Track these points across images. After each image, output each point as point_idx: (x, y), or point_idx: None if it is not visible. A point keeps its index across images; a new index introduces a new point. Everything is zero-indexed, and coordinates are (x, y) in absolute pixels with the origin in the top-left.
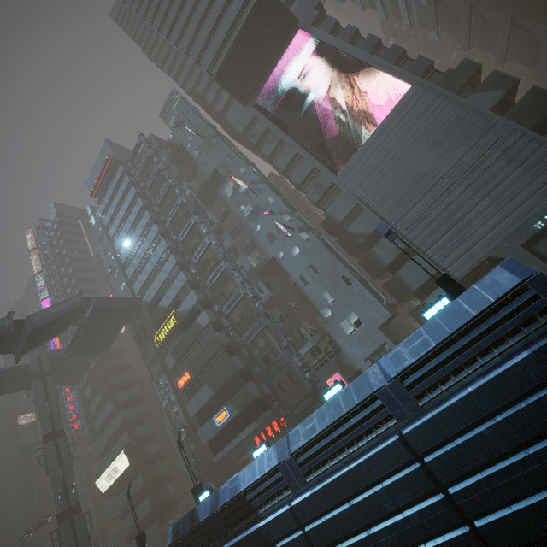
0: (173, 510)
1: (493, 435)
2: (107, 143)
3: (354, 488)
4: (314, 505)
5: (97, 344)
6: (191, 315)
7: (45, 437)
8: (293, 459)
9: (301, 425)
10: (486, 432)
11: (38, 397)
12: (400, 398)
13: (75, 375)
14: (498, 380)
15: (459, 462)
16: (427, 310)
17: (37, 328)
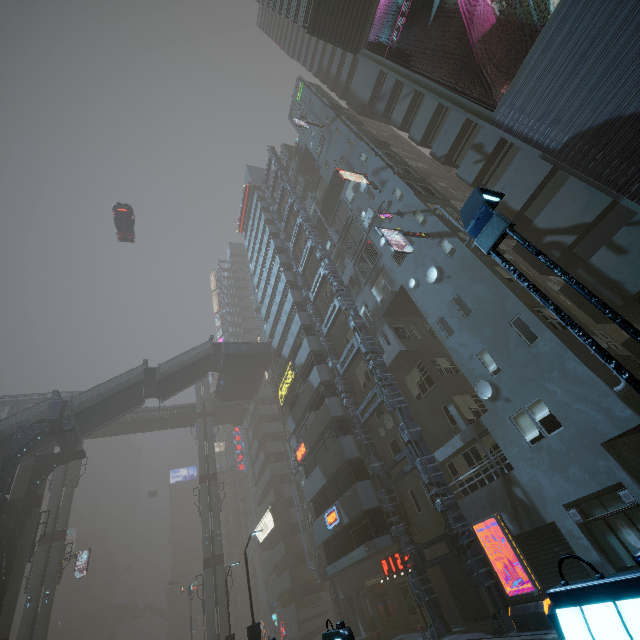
0: (314, 595)
1: None
2: (247, 169)
3: None
4: None
5: (241, 391)
6: (306, 370)
7: (200, 477)
8: None
9: None
10: None
11: (198, 436)
12: None
13: (237, 417)
14: None
15: None
16: (577, 603)
17: (167, 376)
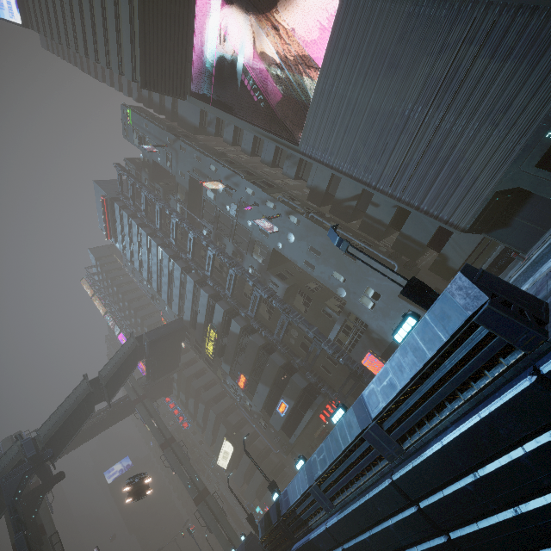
0: (281, 474)
1: (477, 491)
2: (96, 184)
3: (368, 521)
4: (343, 530)
5: (168, 365)
6: (224, 326)
7: (162, 446)
8: (317, 486)
9: (316, 453)
10: (469, 487)
11: (144, 417)
12: (384, 441)
13: (166, 389)
14: (467, 437)
15: (451, 512)
16: (396, 332)
17: (110, 379)
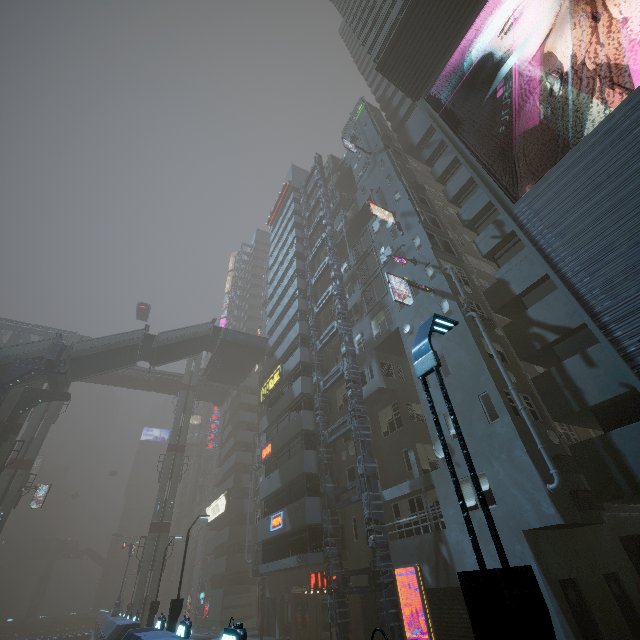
0: (244, 586)
1: None
2: (291, 168)
3: None
4: None
5: (229, 376)
6: (291, 377)
7: (169, 446)
8: None
9: None
10: None
11: (178, 406)
12: None
13: (219, 398)
14: None
15: None
16: None
17: (164, 346)
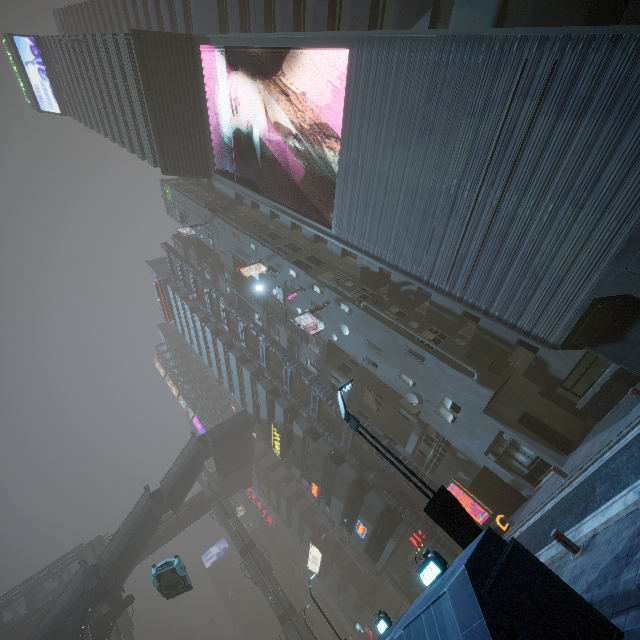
0: (380, 590)
1: None
2: (148, 265)
3: None
4: None
5: (239, 460)
6: (287, 426)
7: (240, 552)
8: None
9: None
10: None
11: (220, 518)
12: None
13: (245, 481)
14: None
15: None
16: (421, 571)
17: (172, 489)
